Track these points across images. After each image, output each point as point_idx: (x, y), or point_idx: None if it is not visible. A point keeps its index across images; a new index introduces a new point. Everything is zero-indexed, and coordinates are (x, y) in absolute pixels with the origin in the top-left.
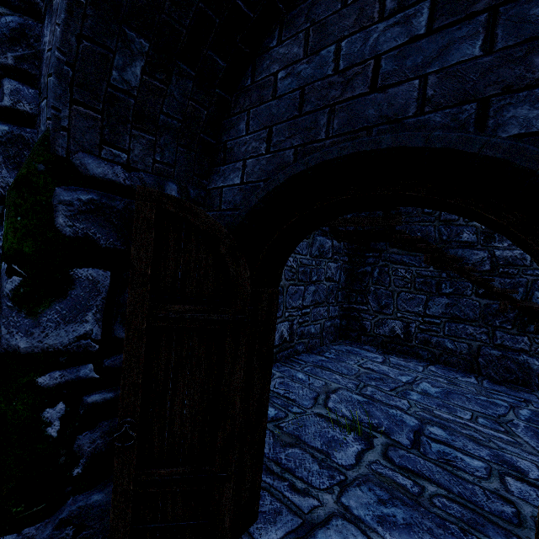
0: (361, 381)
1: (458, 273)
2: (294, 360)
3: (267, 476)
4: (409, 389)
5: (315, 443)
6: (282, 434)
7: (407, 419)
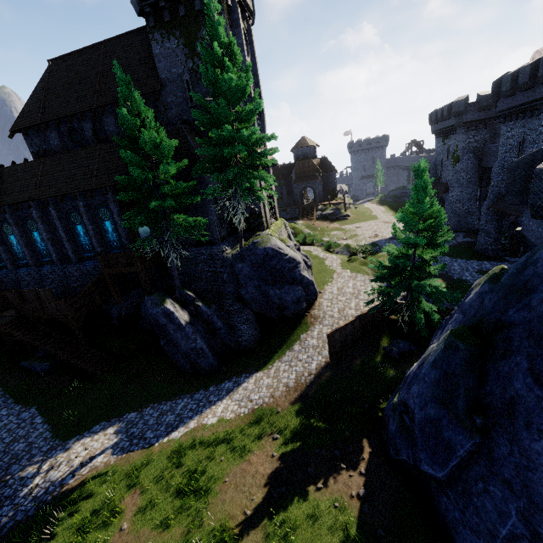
0: None
1: None
2: None
3: None
4: None
5: None
6: None
7: None
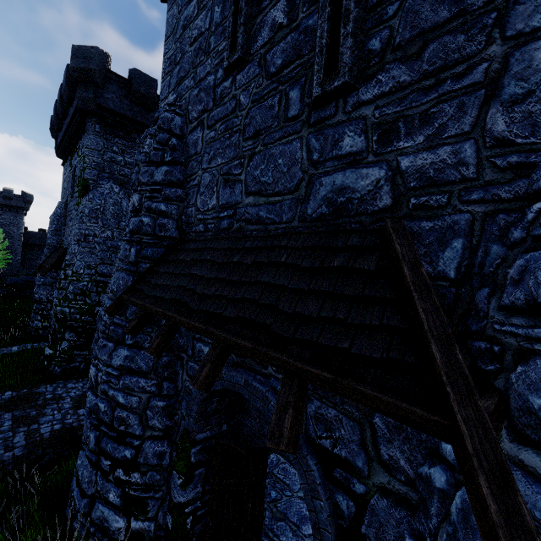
0: None
1: None
2: None
3: (266, 538)
4: None
5: (293, 519)
6: (277, 512)
7: None
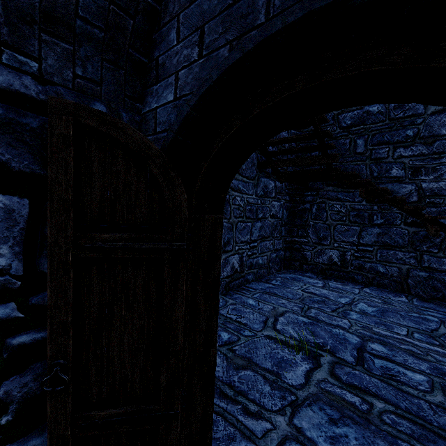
0: (305, 304)
1: (391, 203)
2: (245, 288)
3: (221, 400)
4: (349, 309)
5: (266, 364)
6: (235, 357)
7: (349, 337)
